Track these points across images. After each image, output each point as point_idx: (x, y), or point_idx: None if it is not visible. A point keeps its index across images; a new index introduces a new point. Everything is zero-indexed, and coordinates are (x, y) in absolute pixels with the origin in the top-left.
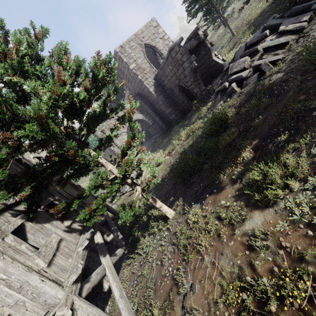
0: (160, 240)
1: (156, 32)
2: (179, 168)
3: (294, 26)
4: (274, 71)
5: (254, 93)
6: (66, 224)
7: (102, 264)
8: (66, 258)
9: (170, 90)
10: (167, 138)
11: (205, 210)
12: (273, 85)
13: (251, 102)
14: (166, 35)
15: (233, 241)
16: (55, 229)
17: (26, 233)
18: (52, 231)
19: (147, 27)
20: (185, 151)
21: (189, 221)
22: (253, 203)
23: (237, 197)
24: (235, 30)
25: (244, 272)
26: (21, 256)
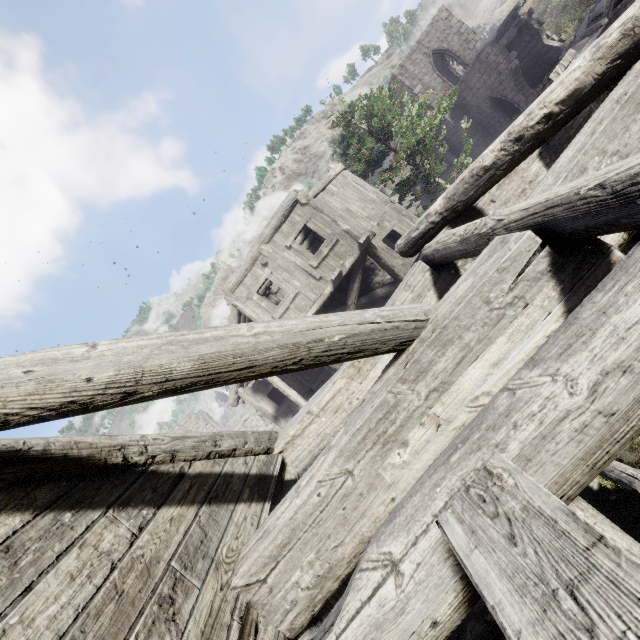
0: None
1: (447, 27)
2: None
3: None
4: None
5: None
6: None
7: None
8: None
9: (475, 109)
10: None
11: None
12: None
13: None
14: (462, 26)
15: None
16: None
17: None
18: None
19: (434, 24)
20: None
21: None
22: None
23: None
24: None
25: None
26: None
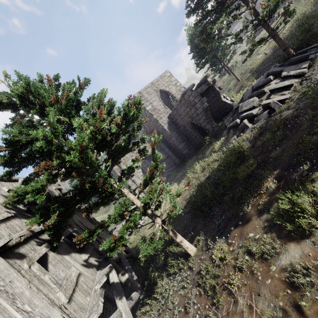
0: (181, 281)
1: (169, 80)
2: (198, 200)
3: (295, 72)
4: (284, 108)
5: (266, 128)
6: (83, 258)
7: (119, 309)
8: (84, 296)
9: (183, 127)
10: (181, 172)
11: (231, 244)
12: (285, 120)
13: (265, 136)
14: (178, 83)
15: (270, 278)
16: (74, 262)
17: (48, 264)
18: (71, 264)
19: (162, 77)
20: (201, 183)
21: (215, 257)
22: (286, 234)
23: (266, 229)
24: (240, 77)
25: (289, 316)
26: (44, 287)
